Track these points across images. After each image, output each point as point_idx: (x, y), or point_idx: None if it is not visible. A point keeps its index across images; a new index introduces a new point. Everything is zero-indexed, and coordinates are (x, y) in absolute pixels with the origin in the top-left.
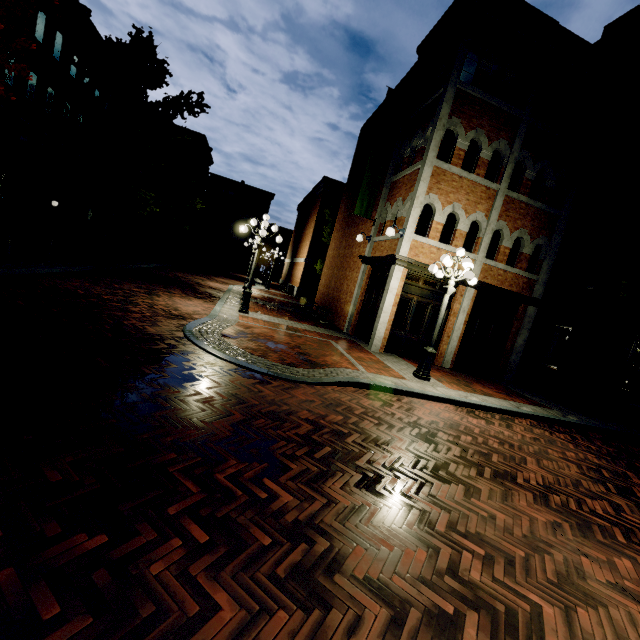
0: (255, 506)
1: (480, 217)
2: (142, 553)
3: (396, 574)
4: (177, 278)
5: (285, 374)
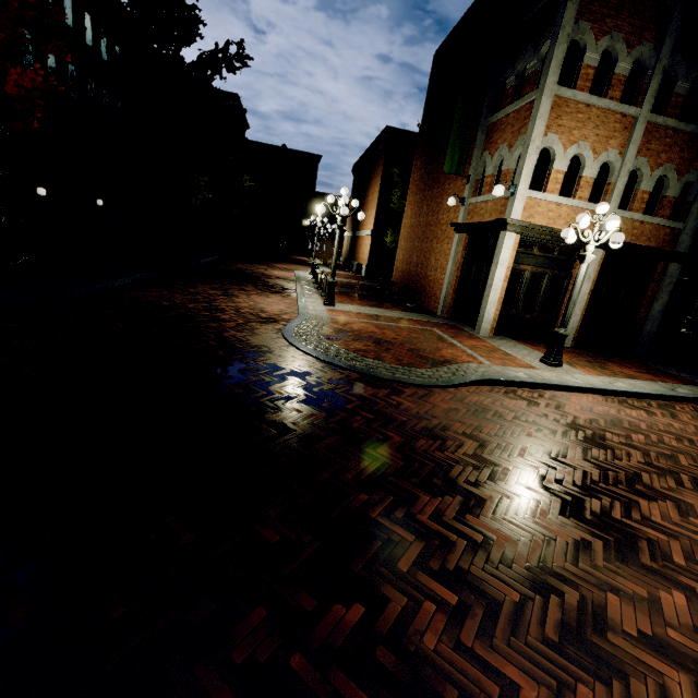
0: (478, 552)
1: (612, 156)
2: (405, 623)
3: (667, 626)
4: (241, 271)
5: (412, 378)
